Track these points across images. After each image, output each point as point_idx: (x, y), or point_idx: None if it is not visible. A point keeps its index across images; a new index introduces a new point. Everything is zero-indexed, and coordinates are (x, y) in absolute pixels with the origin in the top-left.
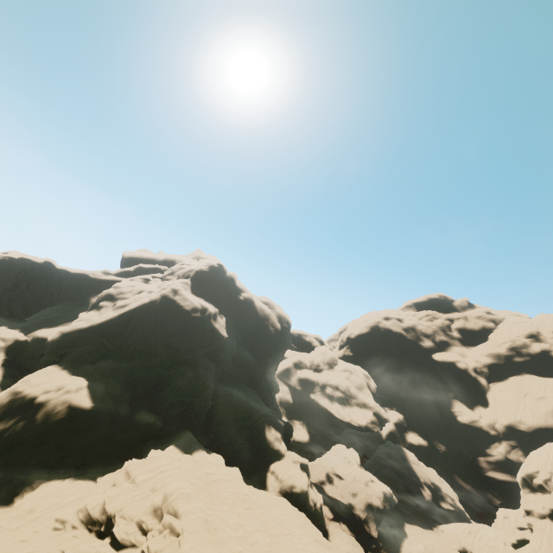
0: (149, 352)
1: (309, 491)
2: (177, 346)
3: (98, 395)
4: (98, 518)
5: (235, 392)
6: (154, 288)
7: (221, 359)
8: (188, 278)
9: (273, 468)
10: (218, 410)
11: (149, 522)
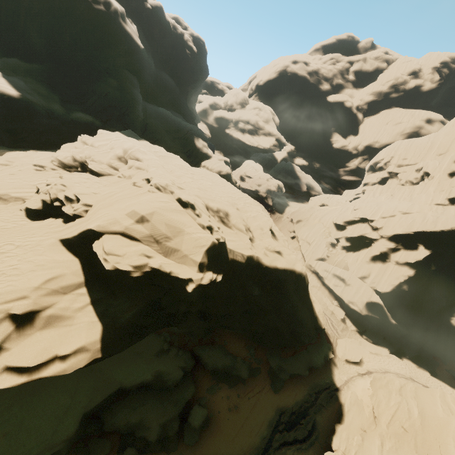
0: (59, 56)
1: (232, 175)
2: (90, 49)
3: (20, 87)
4: (72, 164)
5: (163, 110)
6: None
7: (142, 75)
8: None
9: (204, 164)
10: (150, 122)
11: (117, 163)
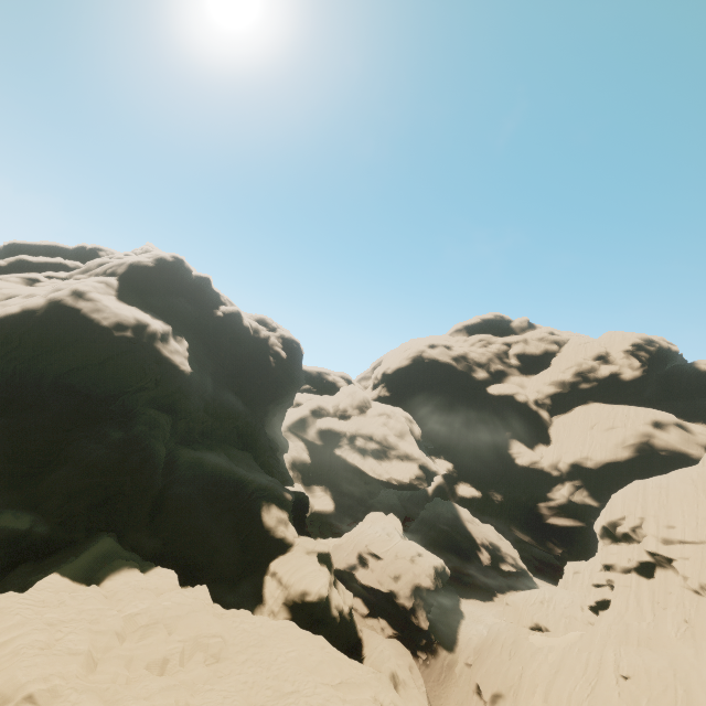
0: (26, 404)
1: (332, 594)
2: (85, 390)
3: None
4: None
5: (210, 459)
6: (40, 291)
7: (182, 407)
8: (114, 276)
9: (274, 568)
10: (176, 491)
11: None
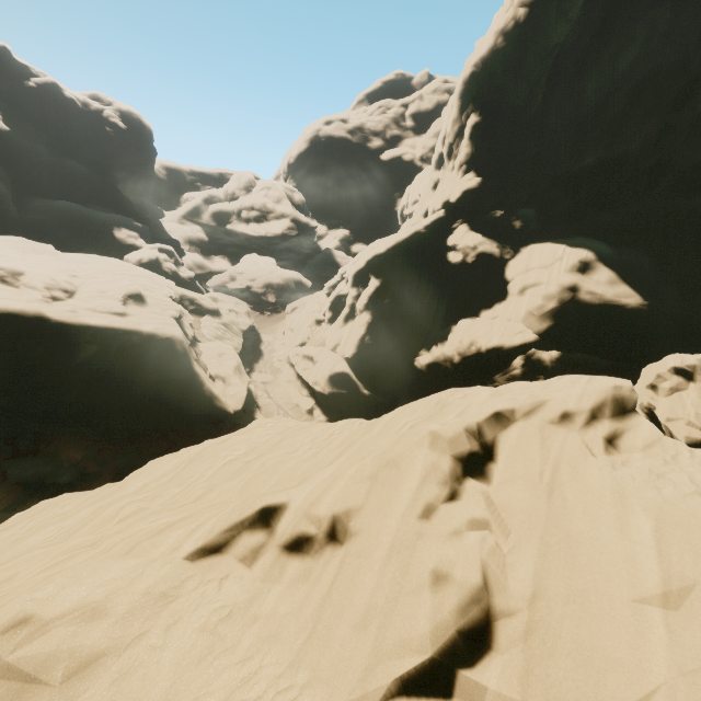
0: None
1: (166, 263)
2: None
3: None
4: None
5: (60, 201)
6: None
7: (17, 163)
8: None
9: (126, 257)
10: (31, 216)
11: None
